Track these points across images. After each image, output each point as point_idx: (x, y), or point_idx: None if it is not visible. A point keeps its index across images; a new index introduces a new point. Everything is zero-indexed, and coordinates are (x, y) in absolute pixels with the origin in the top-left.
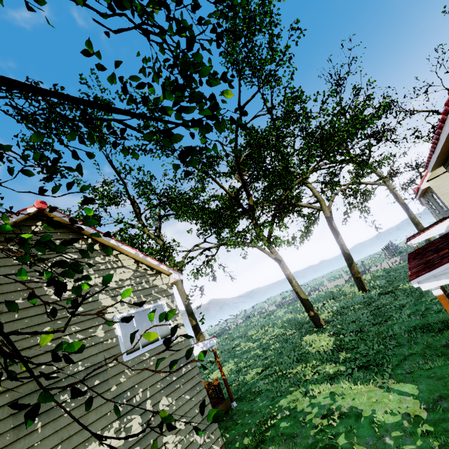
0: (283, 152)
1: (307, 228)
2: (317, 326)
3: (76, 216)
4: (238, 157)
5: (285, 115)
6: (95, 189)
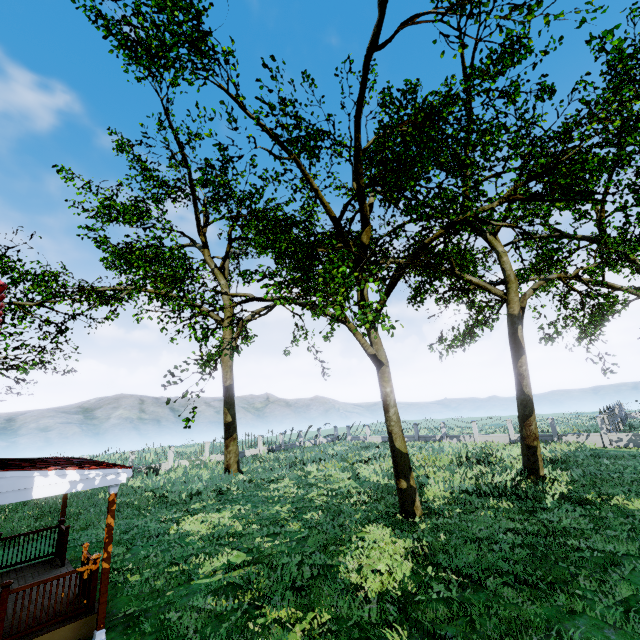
0: (463, 157)
1: (470, 328)
2: (404, 513)
3: (106, 199)
4: (359, 132)
5: (488, 54)
6: (139, 160)
